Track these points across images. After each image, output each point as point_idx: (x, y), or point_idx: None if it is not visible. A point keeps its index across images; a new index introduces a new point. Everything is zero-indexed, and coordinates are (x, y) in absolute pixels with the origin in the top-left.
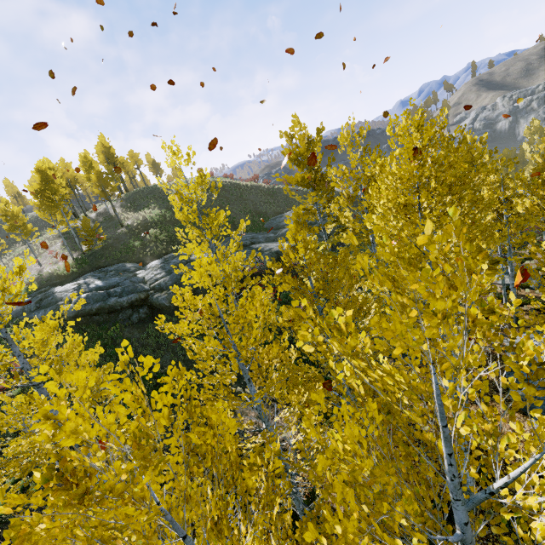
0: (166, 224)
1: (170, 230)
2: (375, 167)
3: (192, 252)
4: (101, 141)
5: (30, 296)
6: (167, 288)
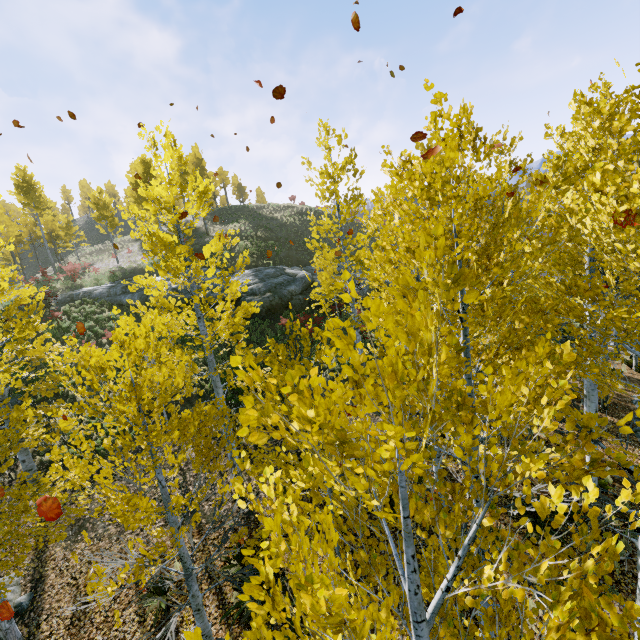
0: (257, 239)
1: (262, 245)
2: (557, 131)
3: (327, 229)
4: (194, 152)
5: (113, 283)
6: (260, 293)
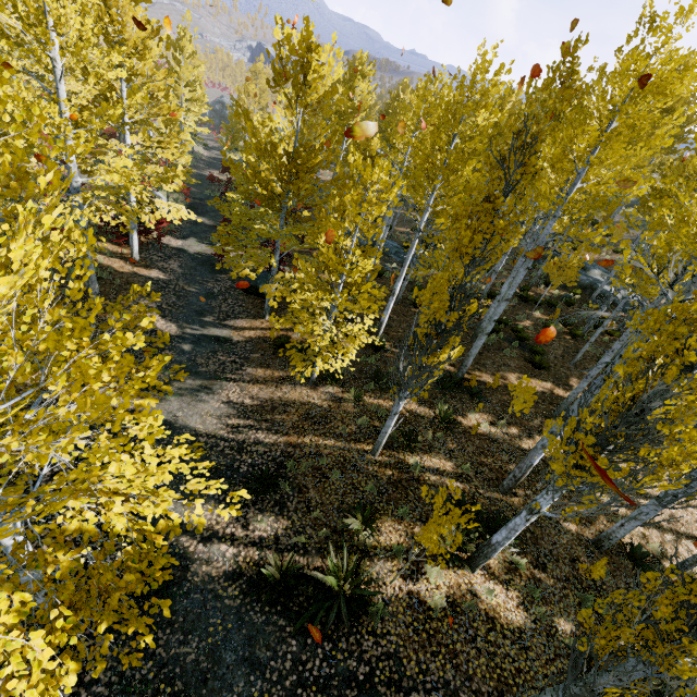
0: None
1: None
2: None
3: None
4: None
5: None
6: None
